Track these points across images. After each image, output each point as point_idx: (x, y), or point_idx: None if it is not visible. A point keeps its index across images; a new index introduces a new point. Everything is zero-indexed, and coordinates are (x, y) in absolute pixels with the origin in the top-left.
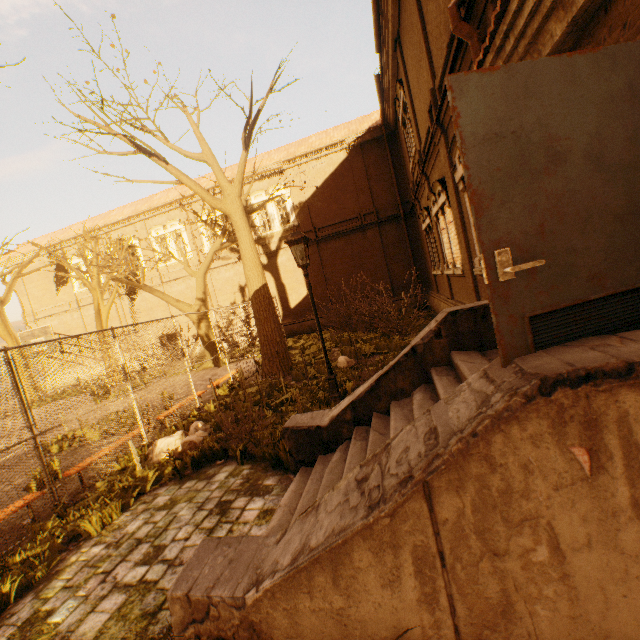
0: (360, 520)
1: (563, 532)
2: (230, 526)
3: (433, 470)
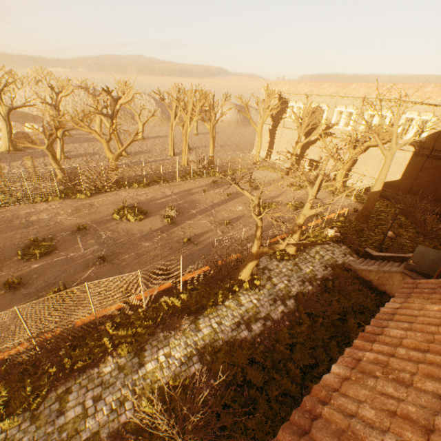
0: (375, 270)
1: (394, 283)
2: (346, 258)
3: (386, 271)
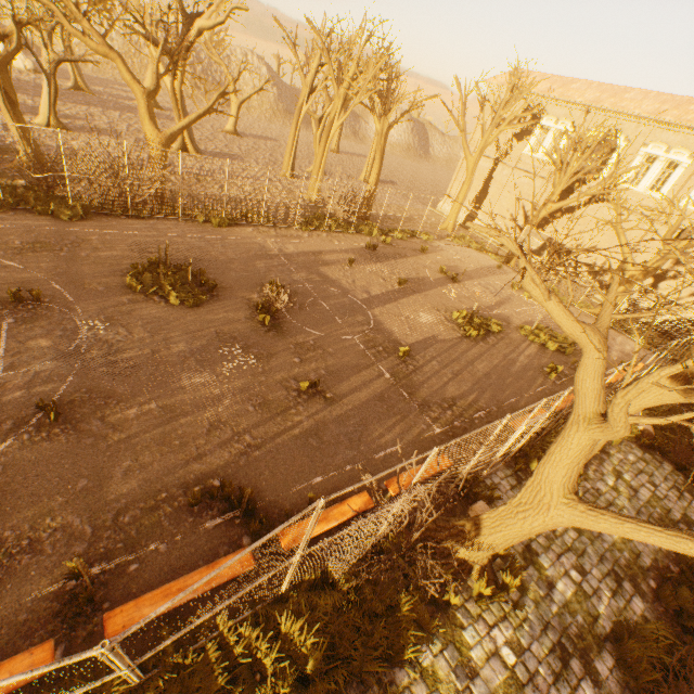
0: None
1: None
2: (687, 504)
3: None
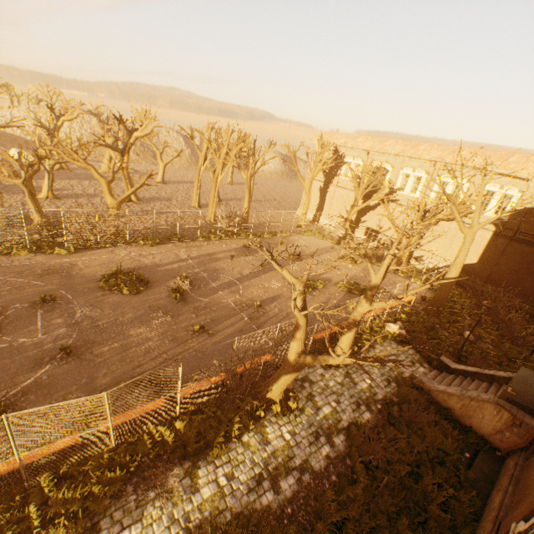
0: (458, 394)
1: (485, 416)
2: (415, 369)
3: (474, 398)
